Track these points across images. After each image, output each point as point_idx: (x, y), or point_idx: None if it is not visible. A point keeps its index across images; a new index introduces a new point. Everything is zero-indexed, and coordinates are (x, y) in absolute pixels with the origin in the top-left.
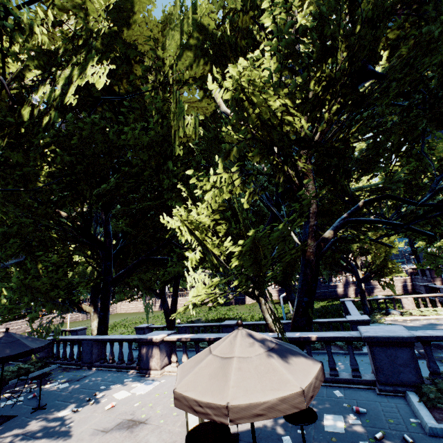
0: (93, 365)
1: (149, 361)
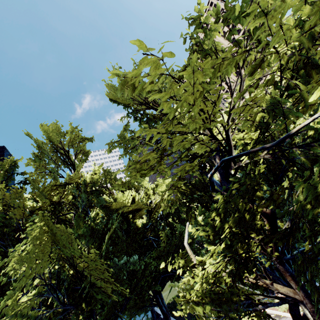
0: None
1: None
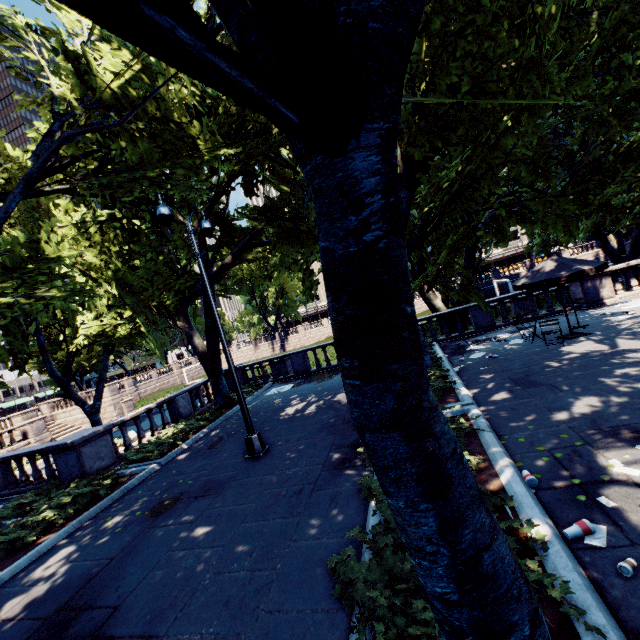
0: (496, 327)
1: (598, 293)
